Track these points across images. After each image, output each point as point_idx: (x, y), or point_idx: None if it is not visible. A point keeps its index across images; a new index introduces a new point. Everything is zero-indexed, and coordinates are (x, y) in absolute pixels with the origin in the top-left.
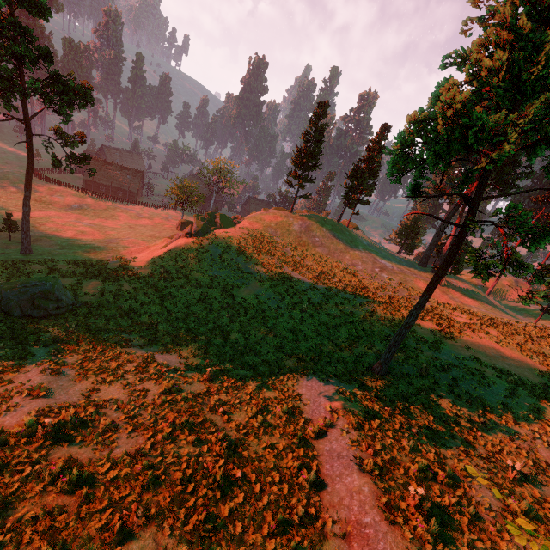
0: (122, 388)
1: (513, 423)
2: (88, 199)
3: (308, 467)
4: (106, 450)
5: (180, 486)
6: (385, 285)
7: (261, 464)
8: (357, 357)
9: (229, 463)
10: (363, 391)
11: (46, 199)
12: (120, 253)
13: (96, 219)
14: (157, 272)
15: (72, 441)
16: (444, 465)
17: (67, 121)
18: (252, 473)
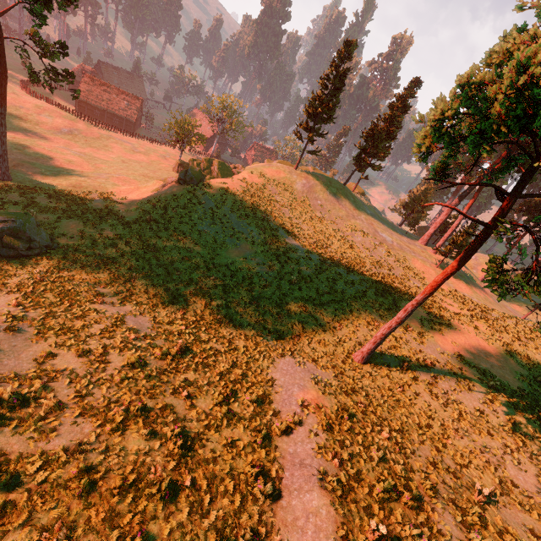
0: (82, 355)
1: (486, 434)
2: (80, 124)
3: (268, 472)
4: (42, 441)
5: (117, 497)
6: (381, 262)
7: (217, 467)
8: (340, 340)
9: (180, 466)
10: (339, 381)
11: (33, 118)
12: (108, 192)
13: (87, 148)
14: (143, 219)
15: (6, 426)
16: (410, 480)
17: (41, 24)
18: (204, 477)
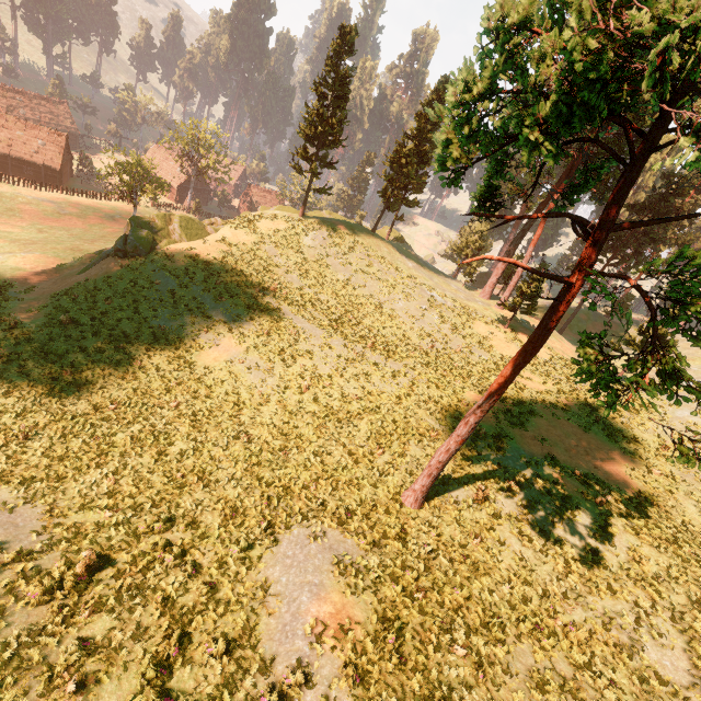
0: None
1: (607, 591)
2: None
3: None
4: None
5: None
6: (434, 332)
7: None
8: (381, 474)
9: None
10: (381, 554)
11: None
12: (2, 283)
13: None
14: (56, 323)
15: None
16: None
17: None
18: None
